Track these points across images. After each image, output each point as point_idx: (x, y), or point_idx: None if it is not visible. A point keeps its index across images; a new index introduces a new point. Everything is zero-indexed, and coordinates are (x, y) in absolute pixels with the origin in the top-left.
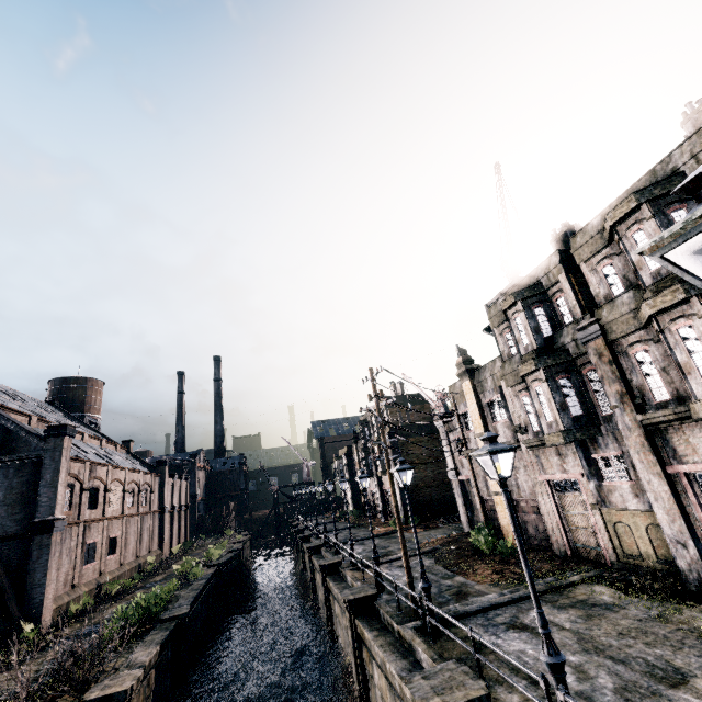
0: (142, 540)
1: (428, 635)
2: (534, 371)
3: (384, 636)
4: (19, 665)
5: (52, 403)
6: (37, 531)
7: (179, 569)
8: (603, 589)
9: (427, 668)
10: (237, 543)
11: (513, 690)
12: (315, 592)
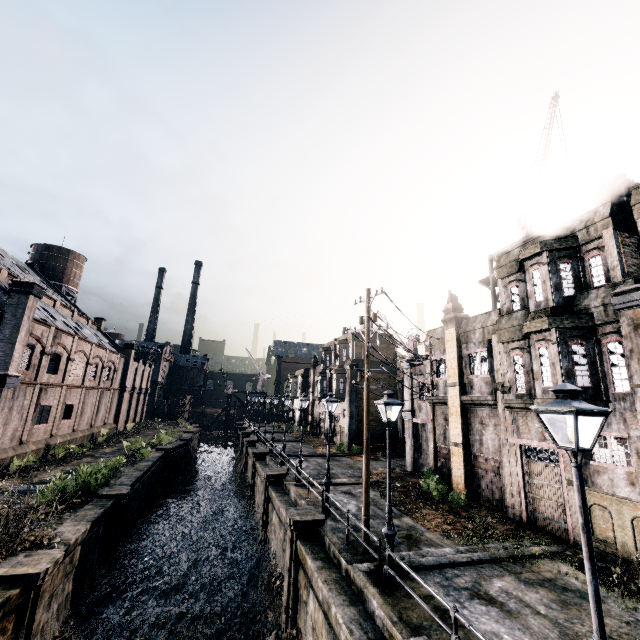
0: (98, 412)
1: (381, 584)
2: (544, 330)
3: (329, 570)
4: None
5: (31, 266)
6: None
7: (128, 447)
8: (572, 571)
9: None
10: (187, 433)
11: None
12: (252, 494)
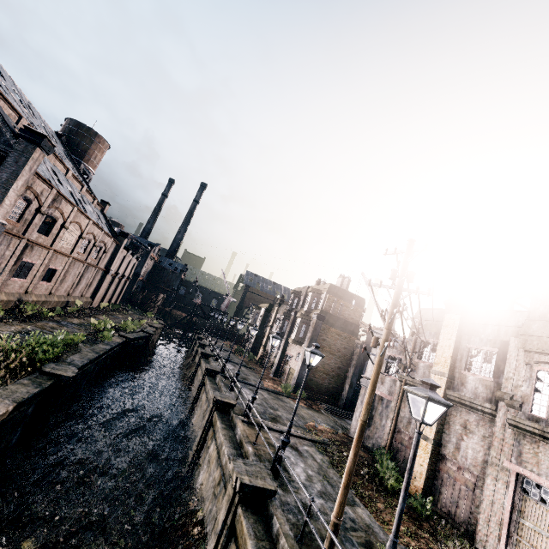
0: (79, 284)
1: None
2: None
3: None
4: None
5: (59, 136)
6: None
7: (94, 324)
8: None
9: None
10: (151, 327)
11: None
12: (194, 405)
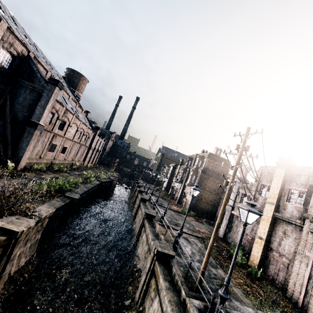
0: (77, 154)
1: None
2: None
3: (172, 292)
4: None
5: (64, 78)
6: (30, 125)
7: (85, 174)
8: None
9: None
10: (113, 176)
11: None
12: (135, 216)
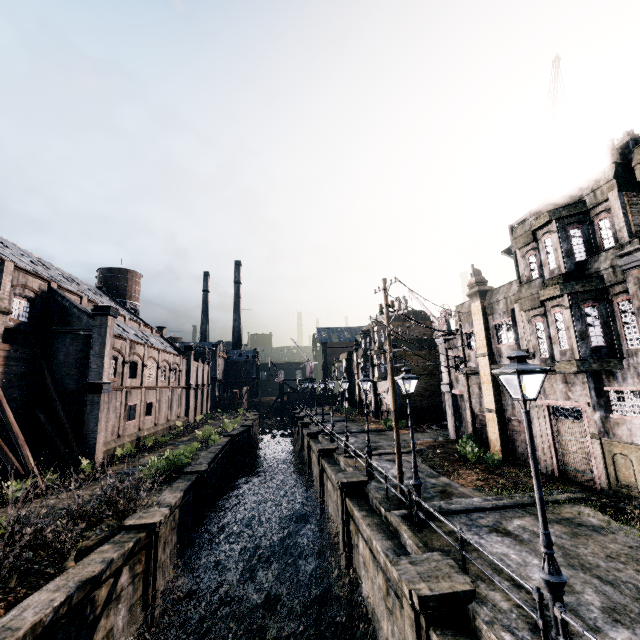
0: (172, 408)
1: (413, 524)
2: (557, 296)
3: (372, 517)
4: (78, 488)
5: (100, 288)
6: (90, 390)
7: (200, 435)
8: (591, 512)
9: (413, 555)
10: (248, 420)
11: (496, 588)
12: (310, 469)
